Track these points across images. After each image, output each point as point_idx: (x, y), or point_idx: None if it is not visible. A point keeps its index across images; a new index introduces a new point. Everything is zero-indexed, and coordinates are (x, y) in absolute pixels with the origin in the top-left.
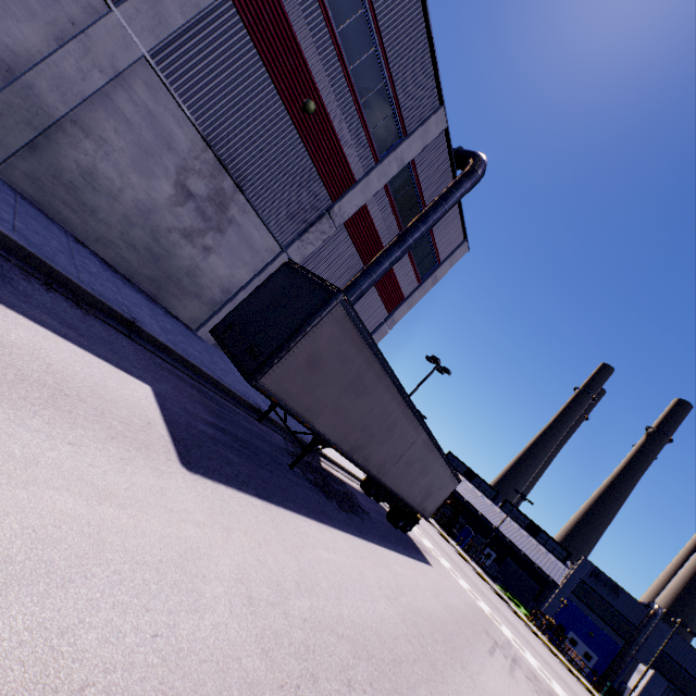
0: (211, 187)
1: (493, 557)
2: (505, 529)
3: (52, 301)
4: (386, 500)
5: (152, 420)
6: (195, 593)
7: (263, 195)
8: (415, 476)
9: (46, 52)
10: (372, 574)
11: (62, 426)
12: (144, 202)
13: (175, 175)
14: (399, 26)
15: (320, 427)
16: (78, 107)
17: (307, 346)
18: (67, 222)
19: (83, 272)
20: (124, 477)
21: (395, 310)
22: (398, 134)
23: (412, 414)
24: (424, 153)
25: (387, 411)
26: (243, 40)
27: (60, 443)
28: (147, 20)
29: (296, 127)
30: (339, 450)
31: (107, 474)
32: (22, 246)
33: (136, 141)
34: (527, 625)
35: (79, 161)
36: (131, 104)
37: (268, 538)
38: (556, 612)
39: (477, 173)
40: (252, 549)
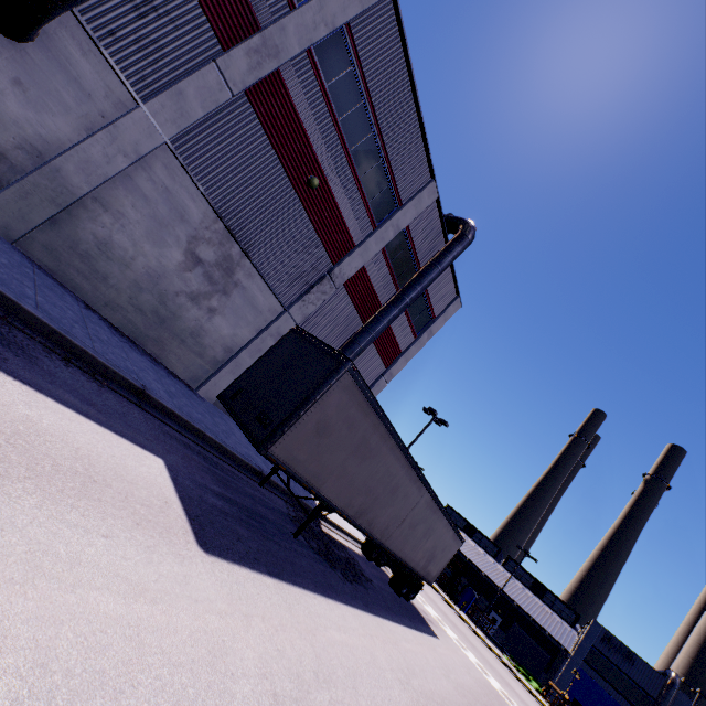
0: (219, 254)
1: (498, 622)
2: (509, 589)
3: (72, 377)
4: (388, 565)
5: (169, 498)
6: (226, 694)
7: (268, 259)
8: (419, 539)
9: (76, 140)
10: (383, 655)
11: (95, 517)
12: (154, 269)
13: (186, 244)
14: (394, 115)
15: (326, 493)
16: (101, 185)
17: (316, 413)
18: (79, 288)
19: (96, 341)
20: (152, 568)
21: (392, 364)
22: (394, 204)
23: (416, 475)
24: (418, 220)
25: (391, 473)
26: (255, 128)
27: (95, 536)
28: (171, 113)
29: (301, 200)
30: (344, 516)
31: (137, 566)
32: (45, 323)
33: (152, 215)
34: (540, 702)
35: (96, 233)
36: (149, 183)
37: (283, 623)
38: (569, 685)
39: (468, 238)
40: (271, 637)
